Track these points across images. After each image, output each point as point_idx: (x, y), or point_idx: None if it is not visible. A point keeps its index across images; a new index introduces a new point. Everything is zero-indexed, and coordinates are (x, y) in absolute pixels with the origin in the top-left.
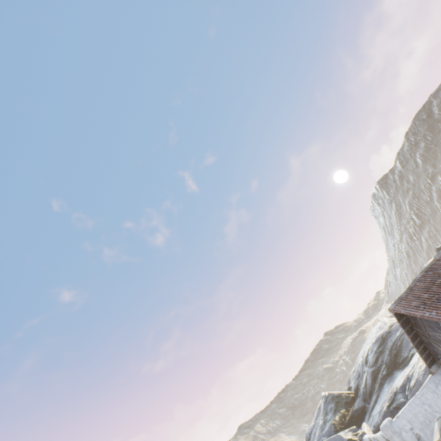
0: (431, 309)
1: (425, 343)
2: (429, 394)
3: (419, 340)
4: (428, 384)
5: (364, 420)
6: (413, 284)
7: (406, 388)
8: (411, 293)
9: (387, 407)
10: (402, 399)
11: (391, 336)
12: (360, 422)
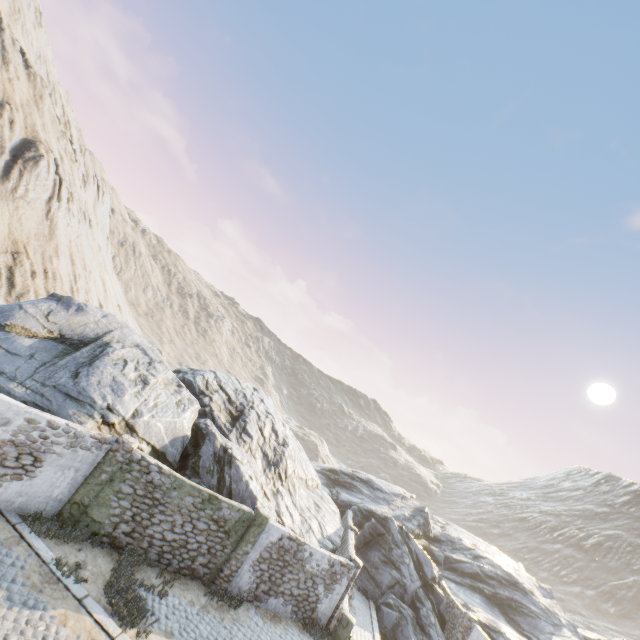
0: None
1: None
2: None
3: None
4: None
5: None
6: None
7: None
8: None
9: (484, 624)
10: None
11: (524, 597)
12: None
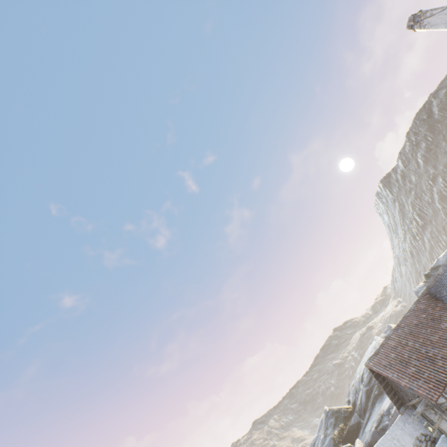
0: (394, 370)
1: (395, 390)
2: (398, 430)
3: (390, 387)
4: (398, 422)
5: (359, 434)
6: (385, 341)
7: (390, 413)
8: (383, 351)
9: (375, 428)
10: (387, 421)
11: None
12: (355, 436)
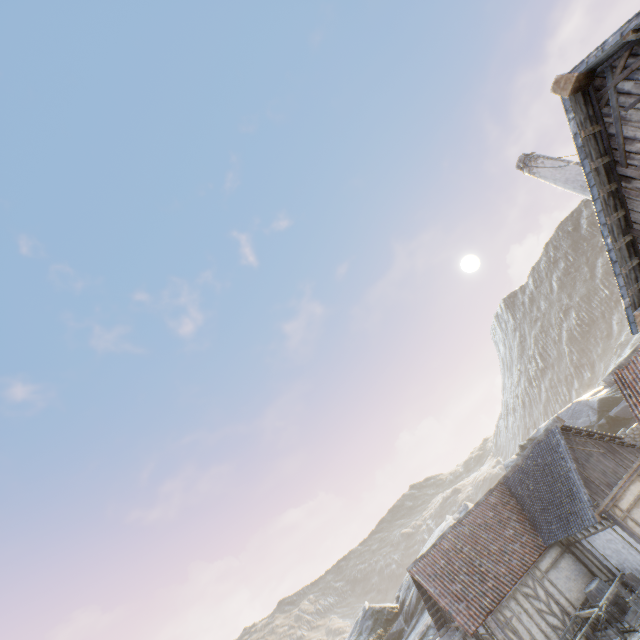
0: (438, 583)
1: (438, 605)
2: None
3: (434, 601)
4: None
5: None
6: (440, 540)
7: None
8: (432, 554)
9: None
10: (432, 636)
11: None
12: None
